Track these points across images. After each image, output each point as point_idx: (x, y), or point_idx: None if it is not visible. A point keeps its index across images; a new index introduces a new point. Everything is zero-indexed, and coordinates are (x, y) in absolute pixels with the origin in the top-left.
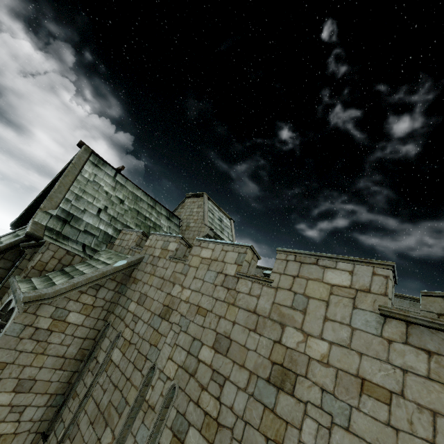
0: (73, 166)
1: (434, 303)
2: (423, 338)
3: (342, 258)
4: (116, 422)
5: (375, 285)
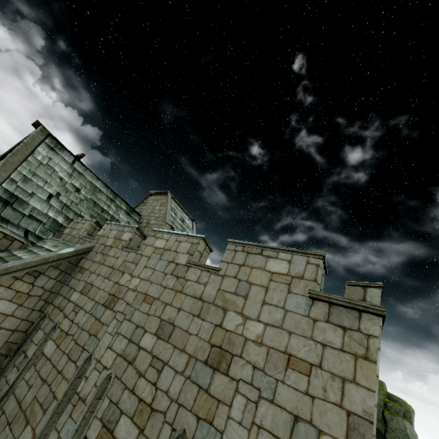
0: (25, 146)
1: (355, 291)
2: (341, 316)
3: (283, 249)
4: (39, 419)
5: (308, 272)
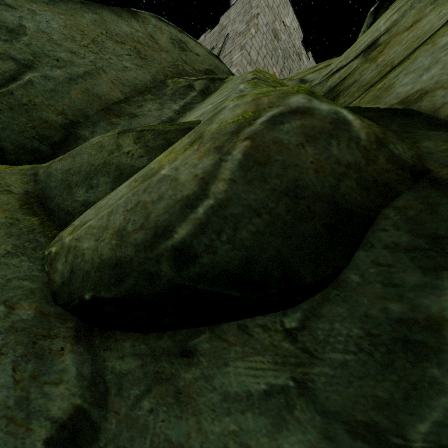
0: None
1: None
2: None
3: None
4: None
5: None
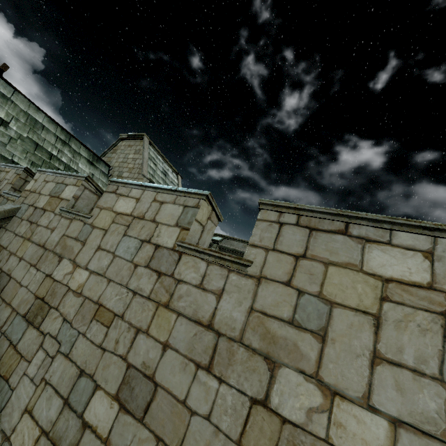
0: None
1: None
2: None
3: (405, 223)
4: None
5: None
